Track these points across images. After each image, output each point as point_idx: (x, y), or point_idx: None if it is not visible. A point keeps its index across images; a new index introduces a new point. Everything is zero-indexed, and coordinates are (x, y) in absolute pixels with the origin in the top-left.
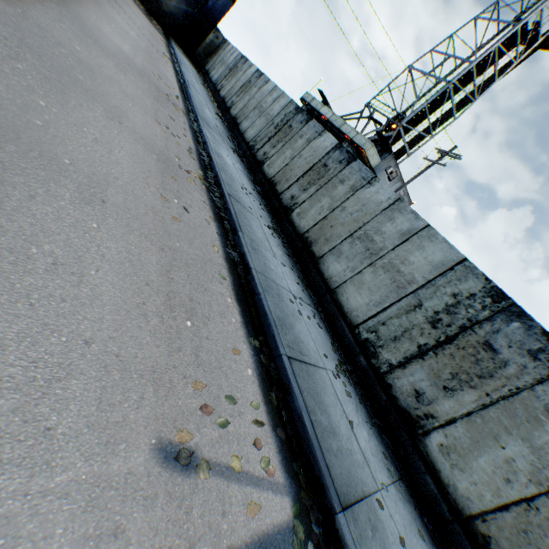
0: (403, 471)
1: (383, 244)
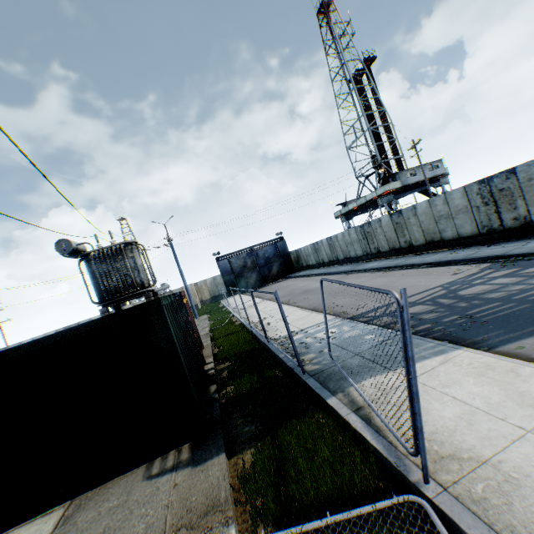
0: None
1: (445, 212)
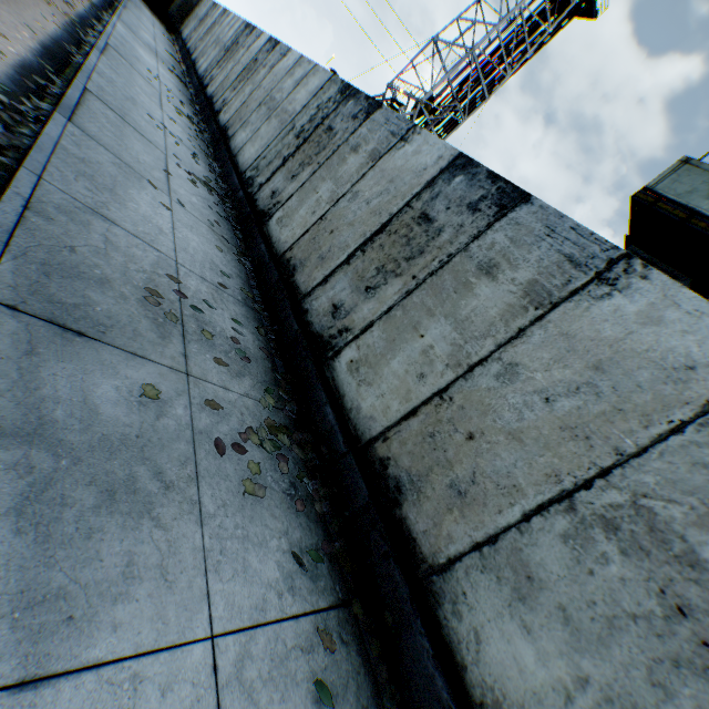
0: (244, 248)
1: (281, 98)
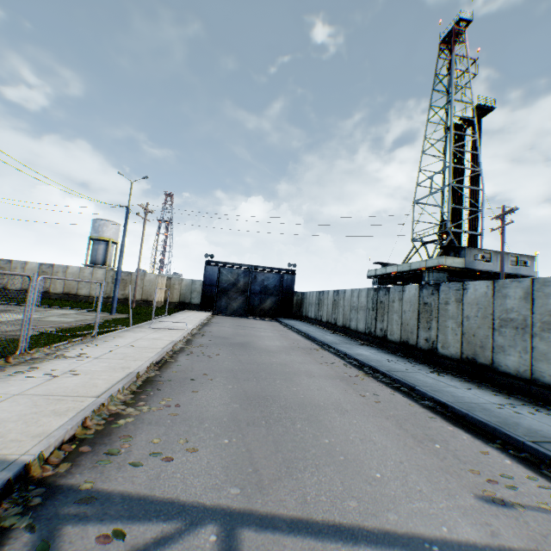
0: None
1: (519, 315)
